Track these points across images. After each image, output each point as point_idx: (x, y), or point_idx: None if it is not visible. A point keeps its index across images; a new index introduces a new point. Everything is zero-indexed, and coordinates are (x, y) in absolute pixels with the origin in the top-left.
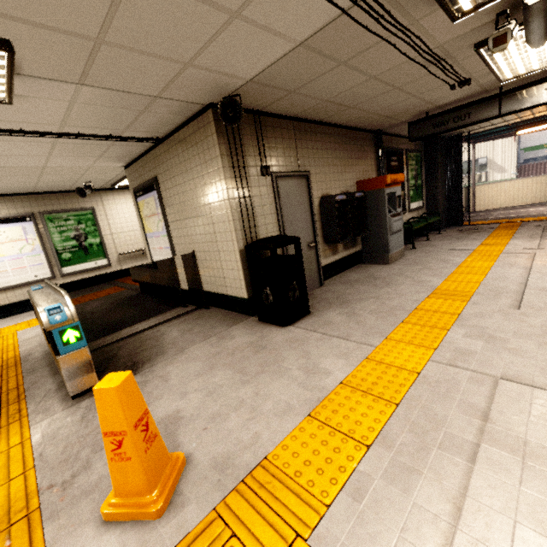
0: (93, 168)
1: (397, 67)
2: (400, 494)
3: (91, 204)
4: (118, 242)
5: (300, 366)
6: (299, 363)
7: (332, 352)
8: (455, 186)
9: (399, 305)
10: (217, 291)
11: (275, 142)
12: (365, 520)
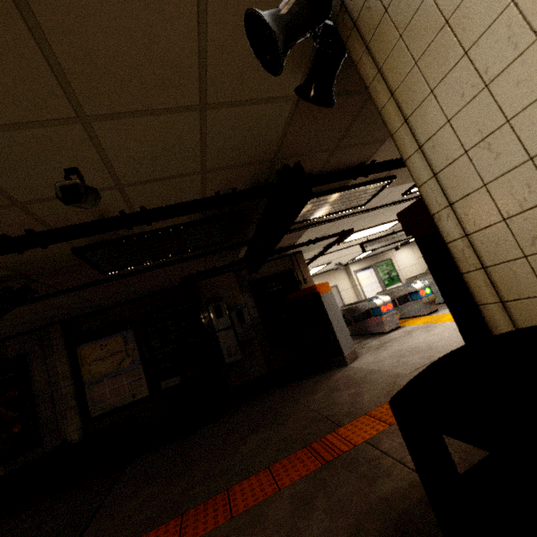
0: None
1: None
2: None
3: (389, 257)
4: (403, 274)
5: None
6: None
7: None
8: None
9: None
10: None
11: None
12: None
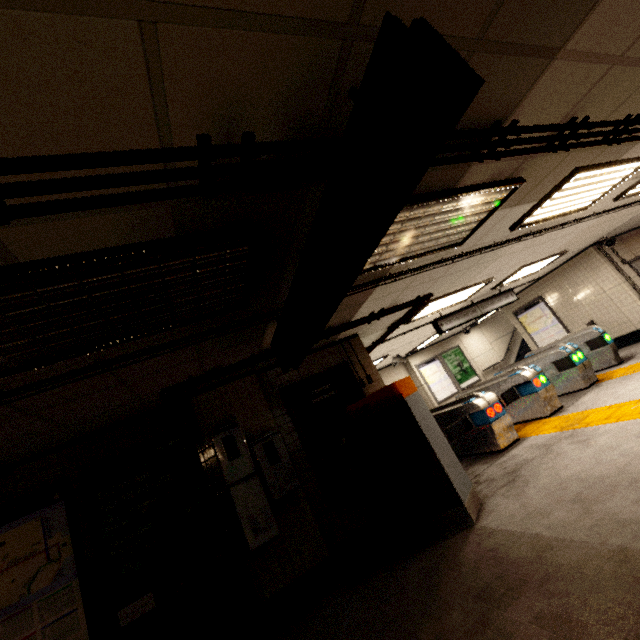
0: None
1: None
2: None
3: (456, 343)
4: (477, 364)
5: None
6: None
7: None
8: None
9: None
10: (625, 333)
11: (617, 249)
12: None
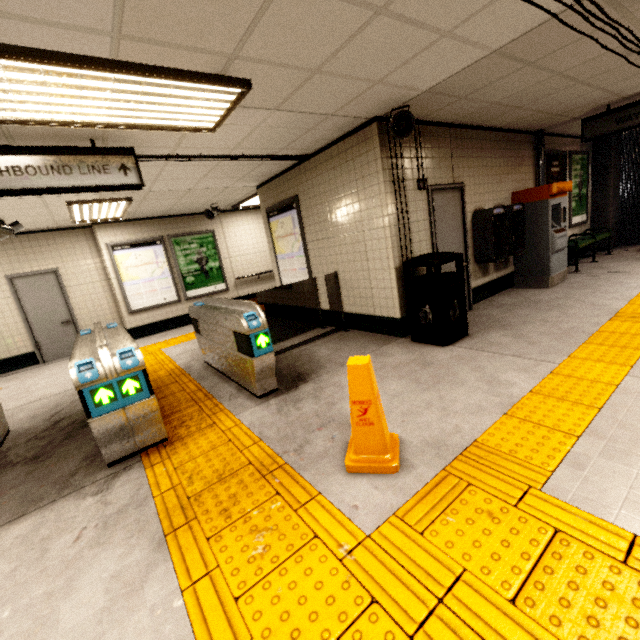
0: (228, 189)
1: (591, 60)
2: (622, 467)
3: (212, 227)
4: (235, 266)
5: (478, 378)
6: (476, 376)
7: (509, 368)
8: (633, 195)
9: (575, 328)
10: (362, 312)
11: (432, 152)
12: (592, 481)
